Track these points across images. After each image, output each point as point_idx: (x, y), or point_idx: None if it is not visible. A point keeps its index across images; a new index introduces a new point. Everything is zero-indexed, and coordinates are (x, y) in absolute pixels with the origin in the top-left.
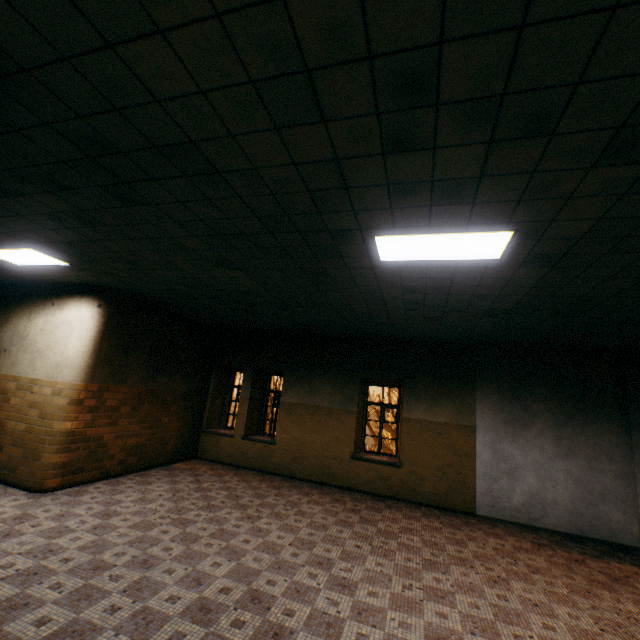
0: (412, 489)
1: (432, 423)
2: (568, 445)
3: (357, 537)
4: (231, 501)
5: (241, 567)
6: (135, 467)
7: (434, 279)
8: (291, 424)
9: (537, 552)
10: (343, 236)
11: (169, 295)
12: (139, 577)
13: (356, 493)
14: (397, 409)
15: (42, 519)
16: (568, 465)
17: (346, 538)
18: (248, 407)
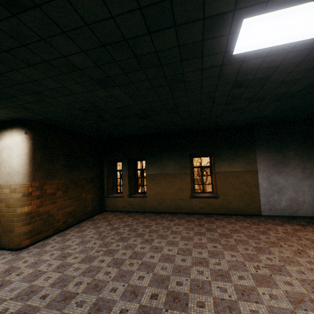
0: (226, 208)
1: (233, 172)
2: (309, 172)
3: (211, 241)
4: (133, 233)
5: (156, 276)
6: (73, 223)
7: (263, 70)
8: (154, 185)
9: (305, 230)
10: (213, 25)
11: (70, 120)
12: (95, 299)
13: (196, 215)
14: (210, 168)
15: (23, 268)
16: (310, 182)
17: (205, 243)
18: (128, 180)
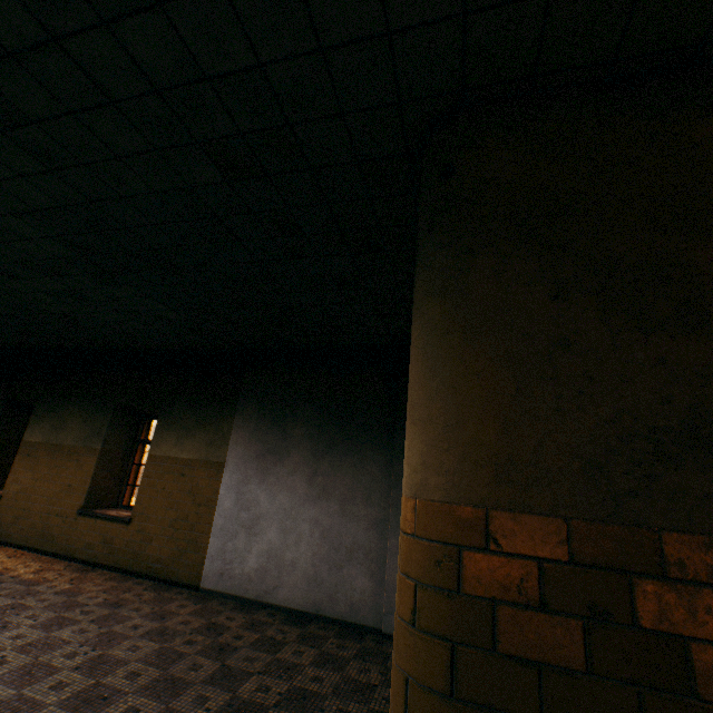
0: (136, 554)
1: (178, 461)
2: (323, 483)
3: None
4: None
5: None
6: None
7: None
8: (26, 470)
9: (177, 638)
10: None
11: None
12: None
13: (68, 563)
14: None
15: None
16: (319, 511)
17: None
18: None
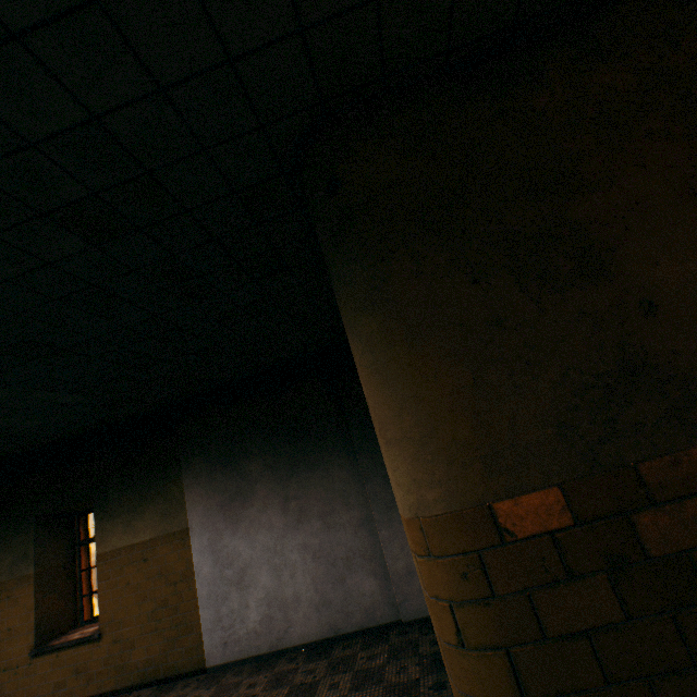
0: (120, 668)
1: (135, 547)
2: (298, 506)
3: None
4: None
5: None
6: None
7: None
8: None
9: None
10: None
11: None
12: None
13: None
14: None
15: None
16: (303, 535)
17: None
18: None
